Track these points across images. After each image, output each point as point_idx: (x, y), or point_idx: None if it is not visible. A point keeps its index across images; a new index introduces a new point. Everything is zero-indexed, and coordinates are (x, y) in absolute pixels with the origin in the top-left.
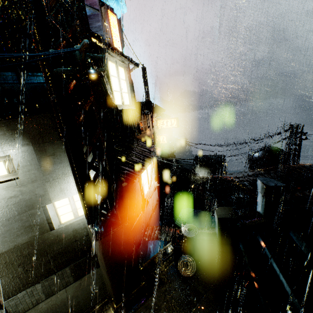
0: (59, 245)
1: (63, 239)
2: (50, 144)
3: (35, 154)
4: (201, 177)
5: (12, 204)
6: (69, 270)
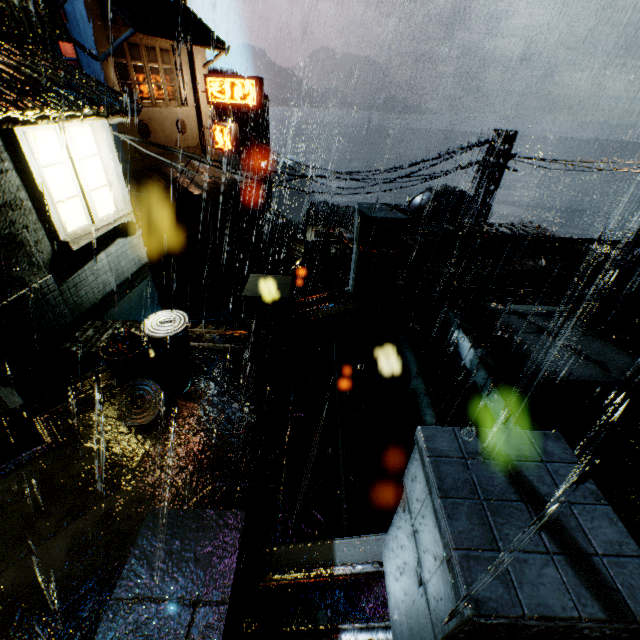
0: None
1: None
2: None
3: None
4: None
5: None
6: None
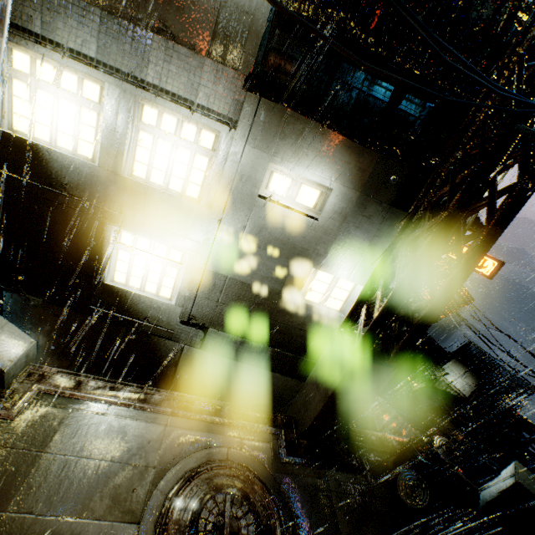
0: (285, 319)
1: (292, 317)
2: (376, 202)
3: (354, 204)
4: (449, 382)
5: (290, 243)
6: (270, 353)
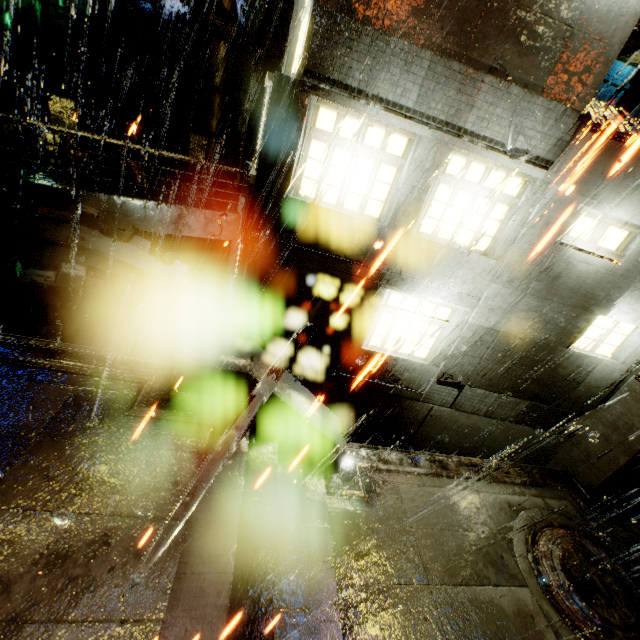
0: (550, 371)
1: (559, 367)
2: None
3: None
4: None
5: (581, 290)
6: (524, 406)
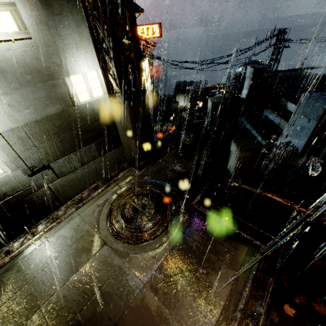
0: (83, 122)
1: (85, 117)
2: None
3: (42, 8)
4: (182, 105)
5: (33, 70)
6: (94, 146)
